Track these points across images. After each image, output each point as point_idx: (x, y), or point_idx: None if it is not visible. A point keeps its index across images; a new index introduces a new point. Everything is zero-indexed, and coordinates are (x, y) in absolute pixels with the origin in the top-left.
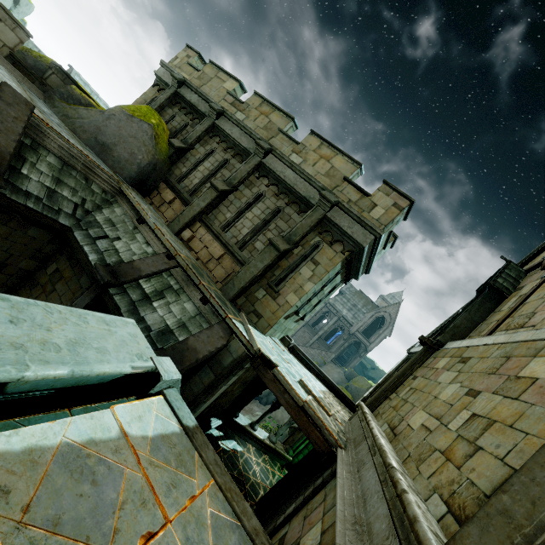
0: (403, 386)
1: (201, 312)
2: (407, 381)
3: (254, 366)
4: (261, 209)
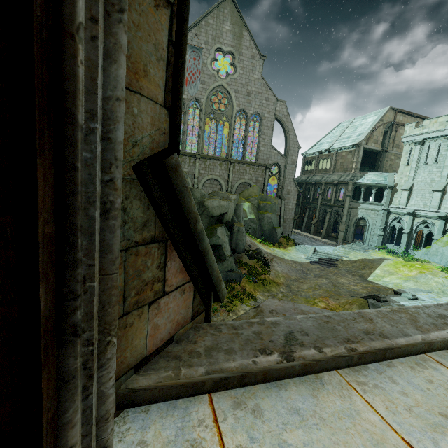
0: (385, 163)
1: None
2: (385, 162)
3: None
4: None
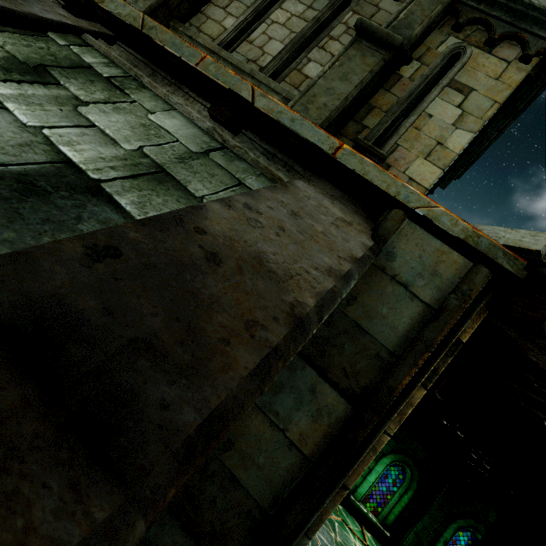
0: None
1: (225, 146)
2: None
3: (543, 329)
4: (303, 0)
